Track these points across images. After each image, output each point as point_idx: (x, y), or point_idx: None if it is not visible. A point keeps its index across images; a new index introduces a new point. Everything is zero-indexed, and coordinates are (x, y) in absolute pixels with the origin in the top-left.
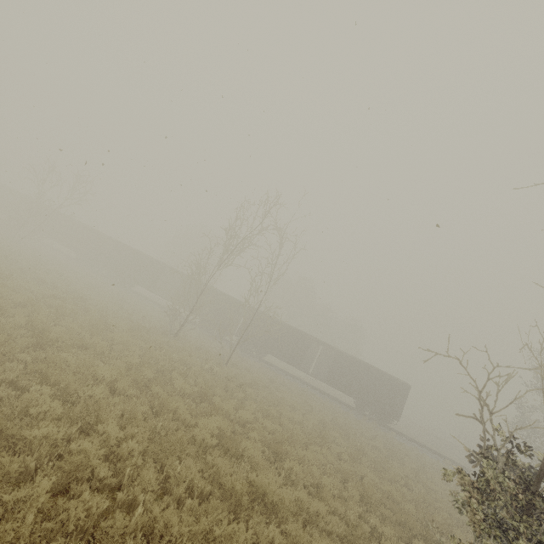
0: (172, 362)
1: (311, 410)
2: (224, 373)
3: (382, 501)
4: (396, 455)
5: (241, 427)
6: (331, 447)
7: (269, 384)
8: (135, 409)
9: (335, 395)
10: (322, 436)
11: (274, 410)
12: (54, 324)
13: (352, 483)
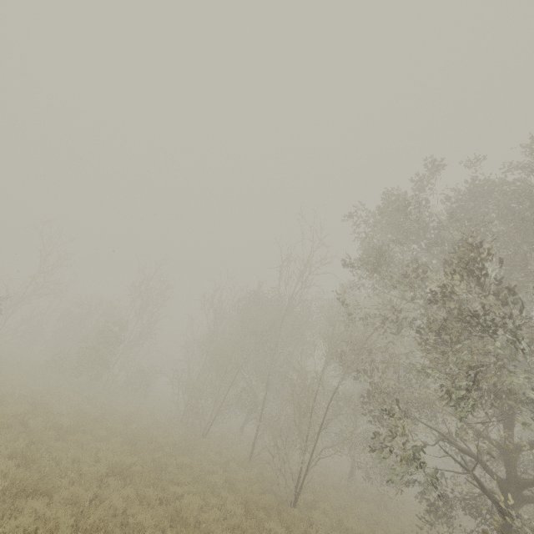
0: None
1: None
2: None
3: None
4: None
5: None
6: None
7: None
8: None
9: None
10: None
11: None
12: None
13: None
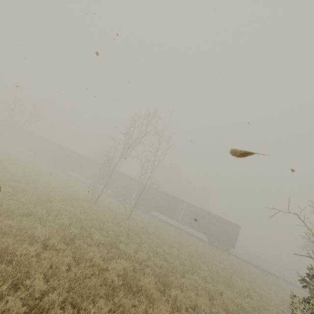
0: (92, 221)
1: (182, 246)
2: (127, 225)
3: (237, 312)
4: (237, 272)
5: (139, 265)
6: (198, 273)
7: (155, 230)
8: (61, 260)
9: (194, 234)
10: (192, 265)
11: (160, 249)
12: (9, 199)
13: (217, 301)
